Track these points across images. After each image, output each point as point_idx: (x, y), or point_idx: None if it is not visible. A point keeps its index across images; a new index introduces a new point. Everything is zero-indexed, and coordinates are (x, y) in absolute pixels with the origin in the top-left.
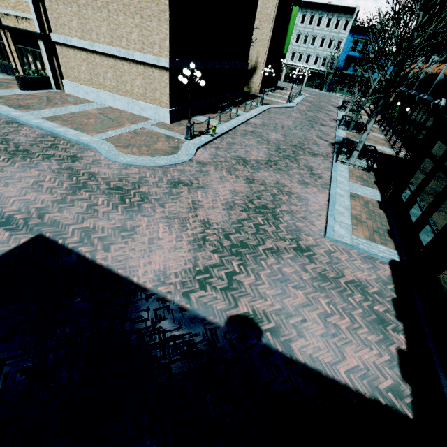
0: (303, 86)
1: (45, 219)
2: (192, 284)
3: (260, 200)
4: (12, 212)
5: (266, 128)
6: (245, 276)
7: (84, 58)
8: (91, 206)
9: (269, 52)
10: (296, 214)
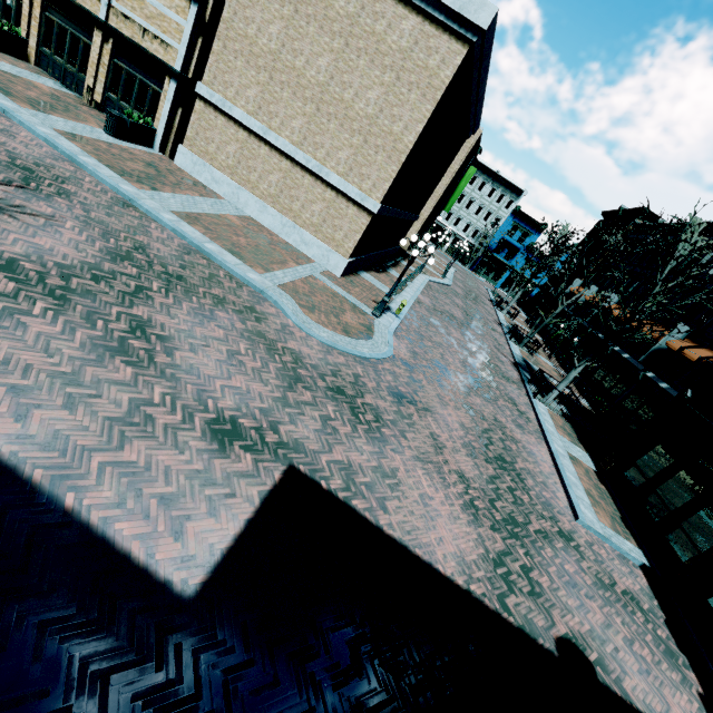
0: (443, 252)
1: (282, 435)
2: (499, 583)
3: (494, 445)
4: (233, 412)
5: (441, 316)
6: (539, 575)
7: (241, 138)
8: (325, 419)
9: (435, 206)
10: (536, 477)
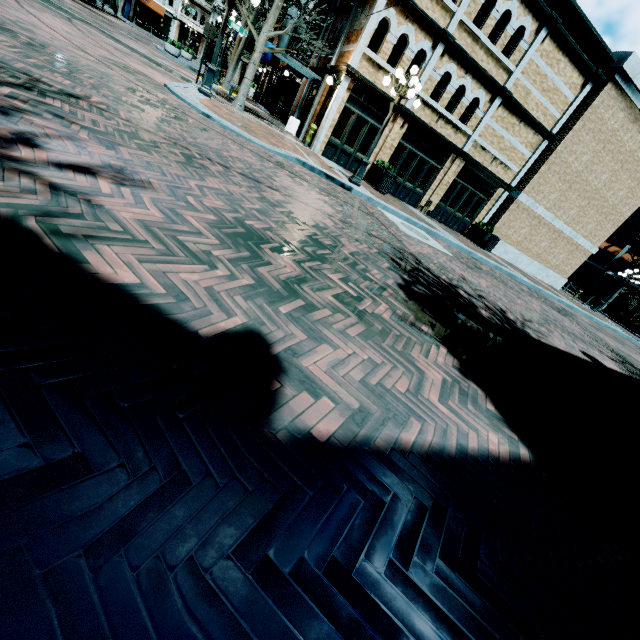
0: None
1: None
2: None
3: None
4: None
5: None
6: None
7: (533, 224)
8: None
9: None
10: None
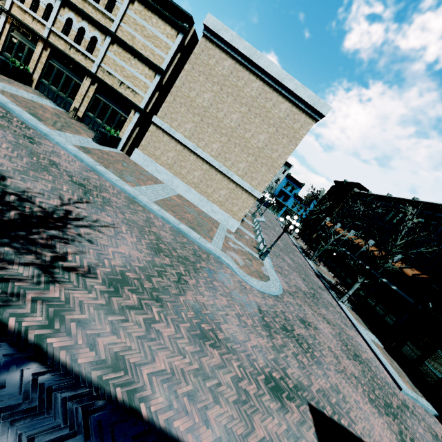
0: None
1: (291, 379)
2: None
3: (348, 345)
4: (267, 368)
5: (277, 248)
6: None
7: (178, 149)
8: (295, 356)
9: None
10: (372, 363)
